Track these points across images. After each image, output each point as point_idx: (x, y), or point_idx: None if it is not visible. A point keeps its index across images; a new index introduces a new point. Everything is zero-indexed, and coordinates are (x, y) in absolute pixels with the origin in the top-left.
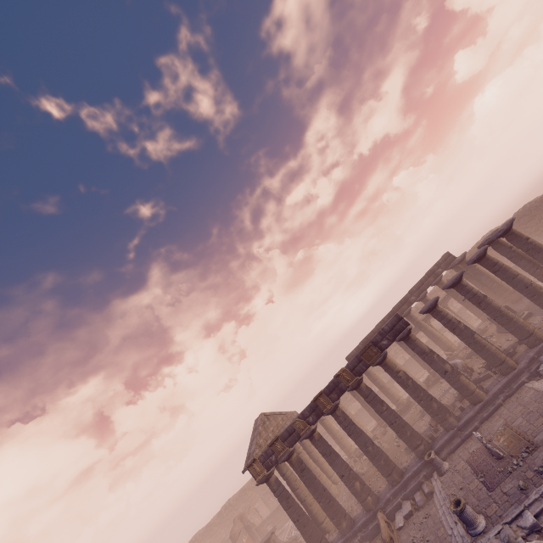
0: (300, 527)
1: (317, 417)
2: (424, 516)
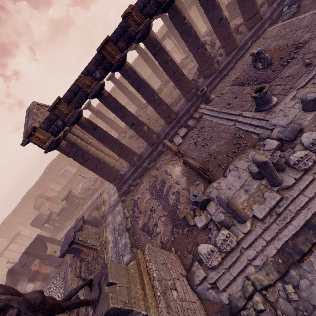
0: (99, 171)
1: (105, 71)
2: (200, 129)
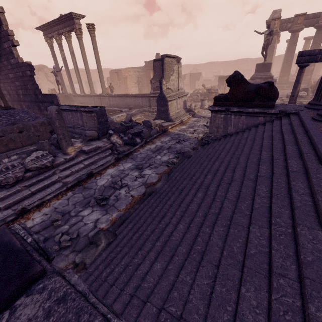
0: None
1: None
2: None
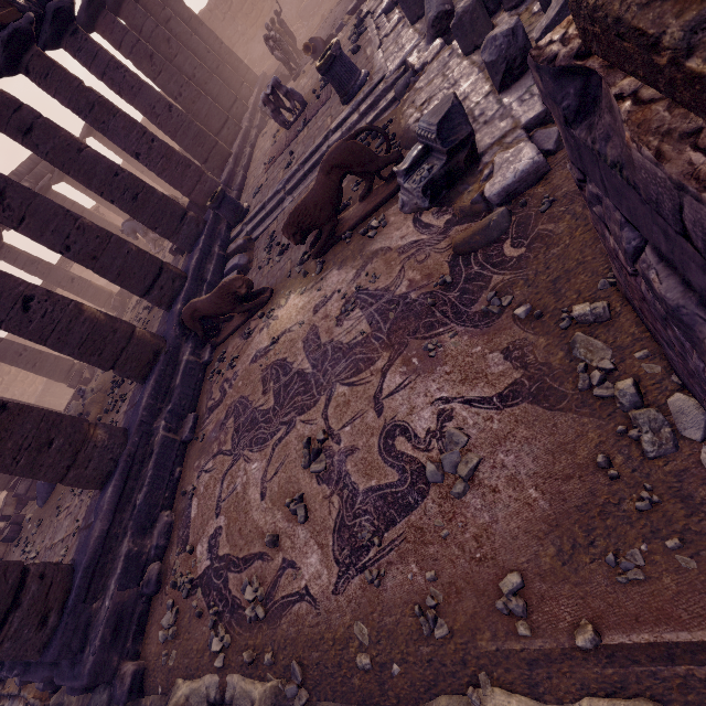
0: None
1: None
2: (268, 241)
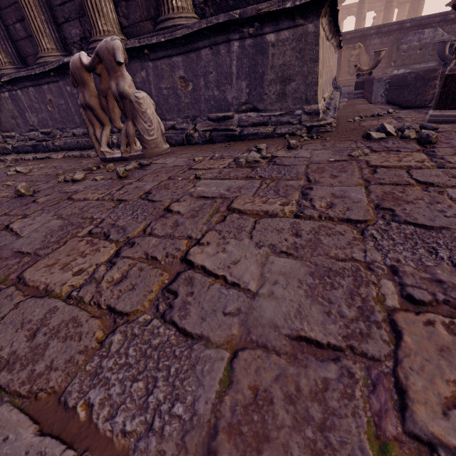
0: None
1: None
2: None
